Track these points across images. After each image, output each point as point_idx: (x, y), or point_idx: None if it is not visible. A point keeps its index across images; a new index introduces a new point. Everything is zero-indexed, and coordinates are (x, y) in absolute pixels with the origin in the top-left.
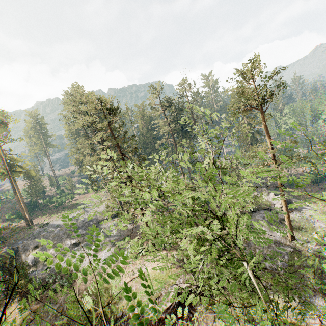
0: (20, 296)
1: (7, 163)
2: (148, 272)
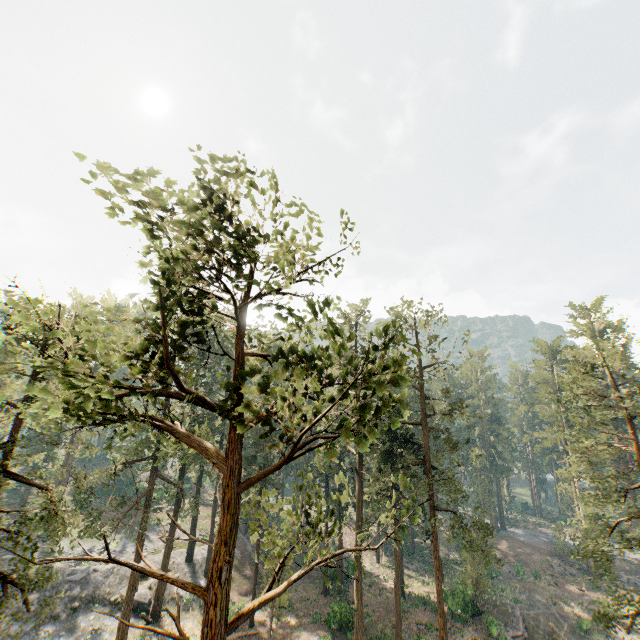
0: None
1: None
2: None
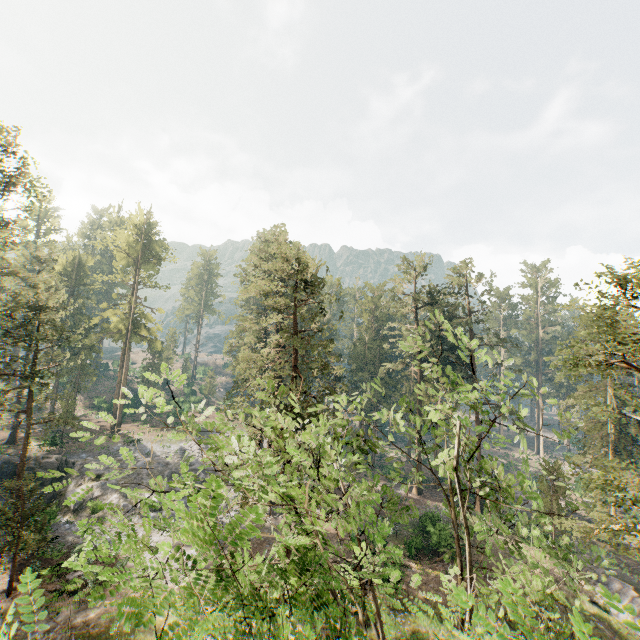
0: (13, 564)
1: (133, 317)
2: None
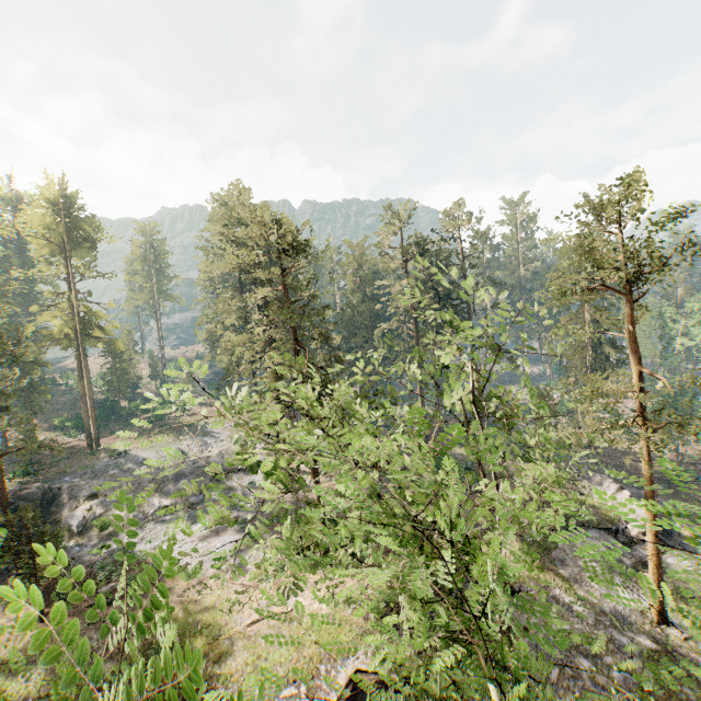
0: None
1: (79, 317)
2: (301, 611)
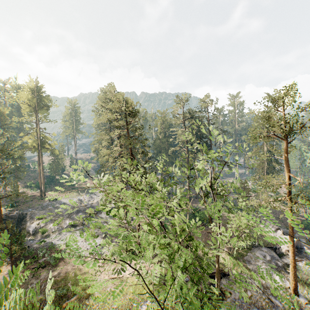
0: (11, 260)
1: (40, 139)
2: (127, 277)
